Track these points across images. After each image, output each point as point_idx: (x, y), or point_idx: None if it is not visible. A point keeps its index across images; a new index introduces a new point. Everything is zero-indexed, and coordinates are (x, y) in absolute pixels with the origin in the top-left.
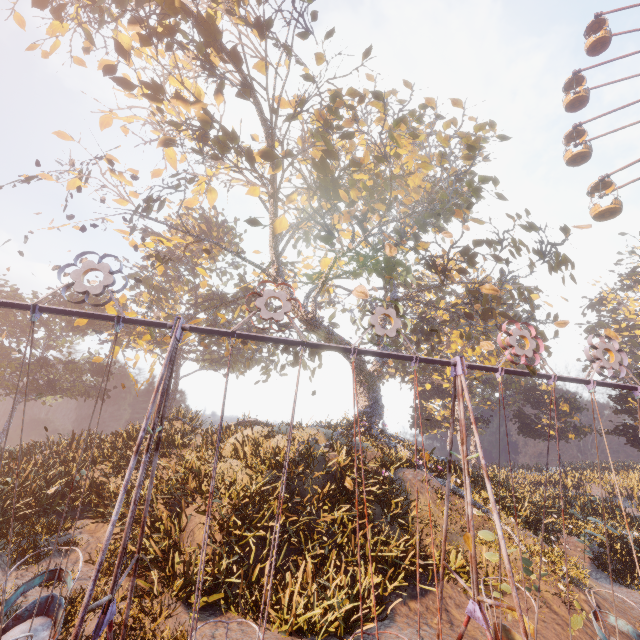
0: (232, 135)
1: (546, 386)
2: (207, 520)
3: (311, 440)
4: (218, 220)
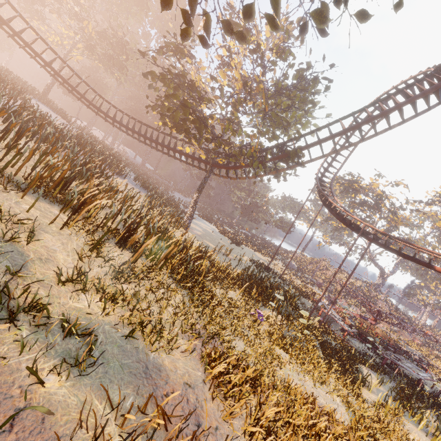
0: (370, 217)
1: None
2: (340, 287)
3: (361, 285)
4: None
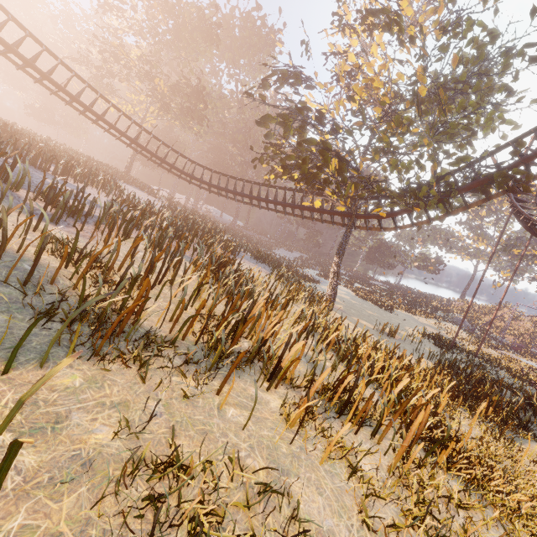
0: None
1: None
2: None
3: None
4: None
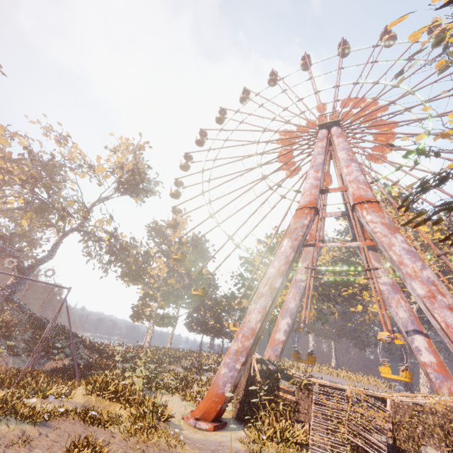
0: None
1: (208, 301)
2: None
3: None
4: None
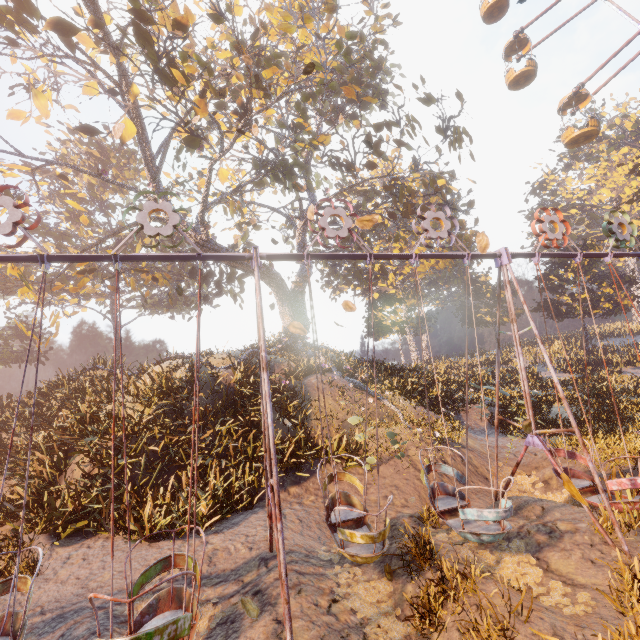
0: (27, 6)
1: (485, 277)
2: (87, 458)
3: (202, 364)
4: (113, 143)
